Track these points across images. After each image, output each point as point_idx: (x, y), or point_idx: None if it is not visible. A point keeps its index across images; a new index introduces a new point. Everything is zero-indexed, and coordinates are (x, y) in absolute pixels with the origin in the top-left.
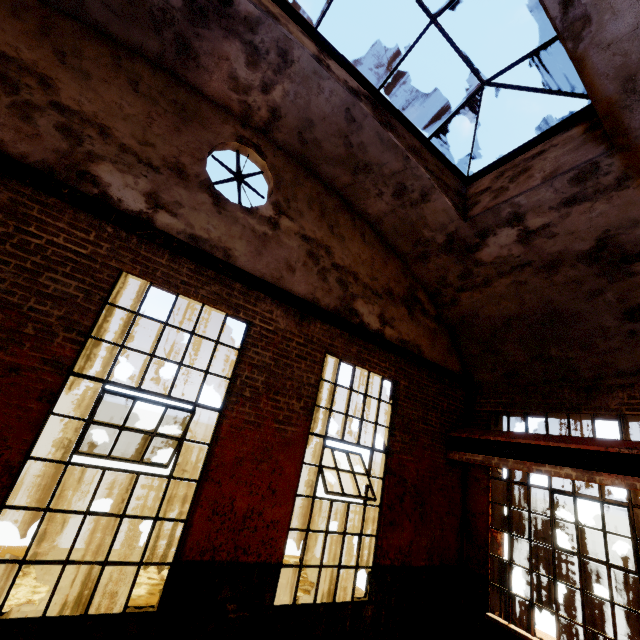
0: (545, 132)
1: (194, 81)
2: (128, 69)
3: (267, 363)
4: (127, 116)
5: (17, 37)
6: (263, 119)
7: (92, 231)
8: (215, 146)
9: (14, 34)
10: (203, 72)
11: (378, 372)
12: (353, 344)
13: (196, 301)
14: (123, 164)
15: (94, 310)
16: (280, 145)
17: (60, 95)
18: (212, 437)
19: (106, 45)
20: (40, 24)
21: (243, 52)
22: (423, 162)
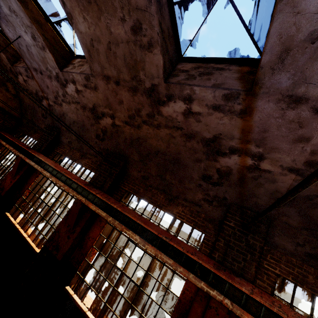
0: None
1: None
2: None
3: None
4: None
5: None
6: None
7: None
8: None
9: None
10: None
11: None
12: None
13: None
14: None
15: None
16: None
17: None
18: None
19: None
20: None
21: None
22: None
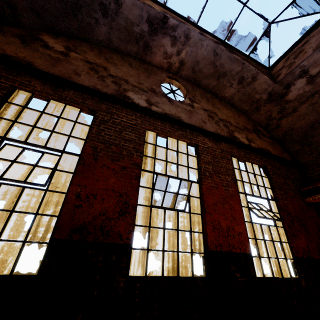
0: (304, 34)
1: (149, 60)
2: (127, 60)
3: (210, 161)
4: (131, 75)
5: (93, 56)
6: (176, 67)
7: (133, 115)
8: (161, 81)
9: (92, 56)
10: (153, 55)
11: (256, 162)
12: (240, 151)
13: (174, 139)
14: (135, 91)
15: (142, 144)
16: (183, 77)
17: (110, 72)
18: (200, 194)
19: (118, 54)
20: (98, 51)
21: (170, 41)
22: (250, 63)
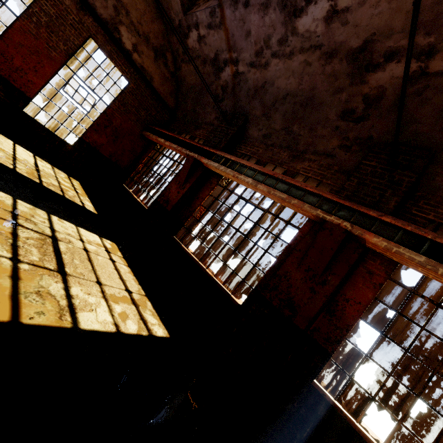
0: None
1: None
2: None
3: (51, 14)
4: None
5: None
6: None
7: None
8: None
9: None
10: None
11: (119, 69)
12: (109, 45)
13: None
14: None
15: None
16: None
17: None
18: (9, 25)
19: None
20: None
21: None
22: None
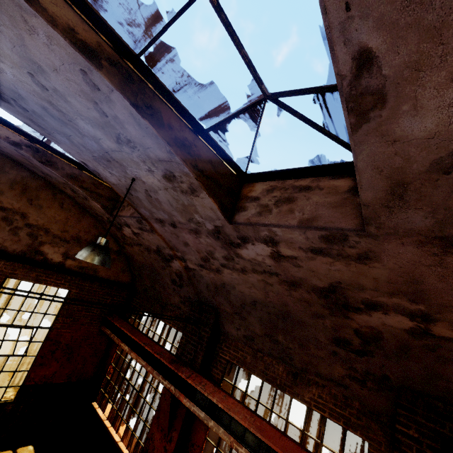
0: None
1: None
2: None
3: None
4: None
5: None
6: None
7: None
8: None
9: None
10: None
11: (53, 286)
12: (34, 271)
13: None
14: None
15: None
16: None
17: None
18: None
19: None
20: None
21: None
22: (79, 183)
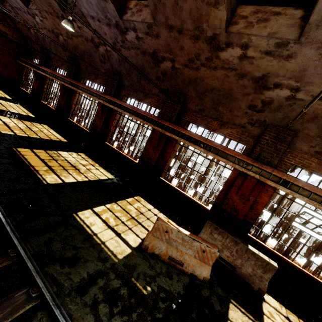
0: None
1: None
2: None
3: None
4: None
5: None
6: None
7: None
8: None
9: None
10: None
11: None
12: None
13: None
14: None
15: None
16: None
17: None
18: None
19: None
20: None
21: None
22: None
